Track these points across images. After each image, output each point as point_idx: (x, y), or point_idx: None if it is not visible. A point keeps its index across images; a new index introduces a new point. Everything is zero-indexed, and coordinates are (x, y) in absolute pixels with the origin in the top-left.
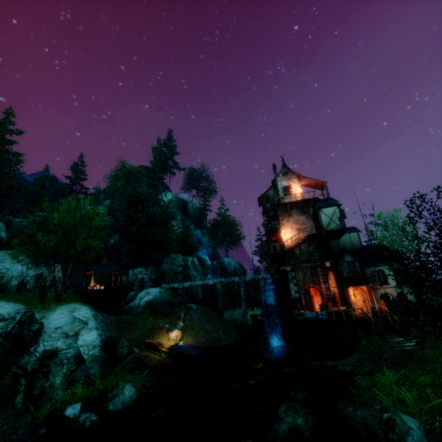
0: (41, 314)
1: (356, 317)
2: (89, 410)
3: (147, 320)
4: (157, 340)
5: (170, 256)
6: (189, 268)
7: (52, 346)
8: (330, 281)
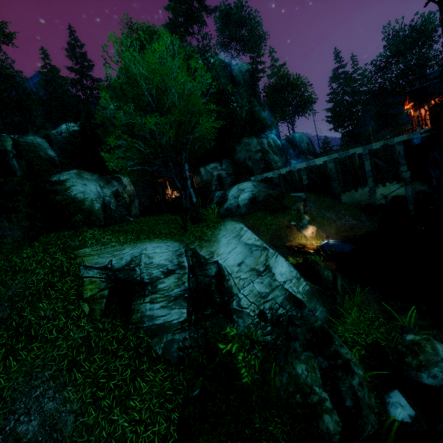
0: (206, 250)
1: None
2: (403, 393)
3: (265, 220)
4: (294, 241)
5: (242, 142)
6: (268, 153)
7: (252, 293)
8: None
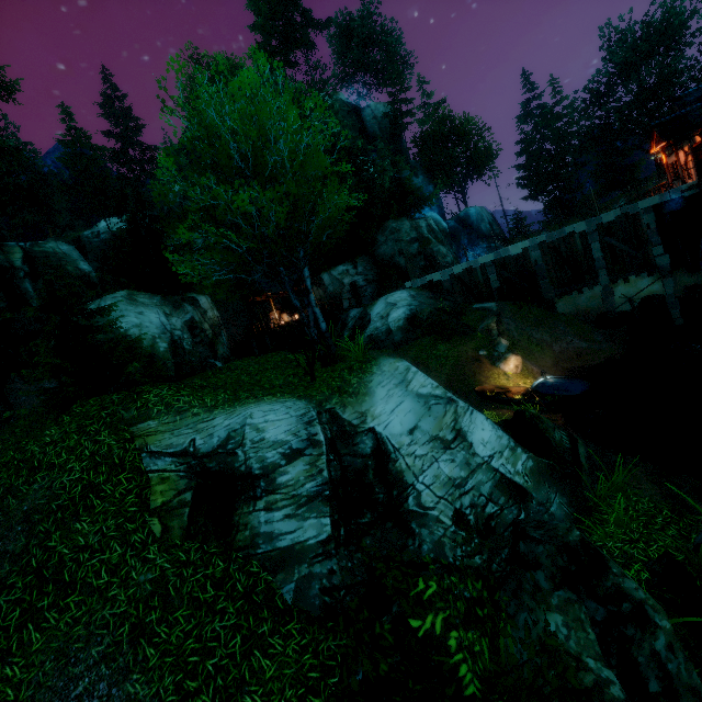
0: (352, 410)
1: None
2: None
3: (436, 351)
4: (488, 382)
5: (387, 228)
6: (428, 242)
7: (439, 480)
8: None
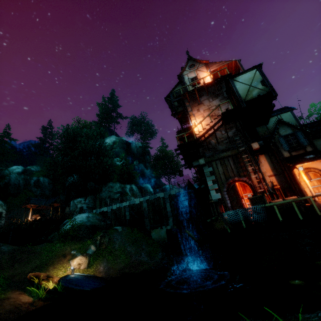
0: None
1: None
2: None
3: (53, 247)
4: (51, 271)
5: (107, 185)
6: (127, 195)
7: None
8: (263, 169)
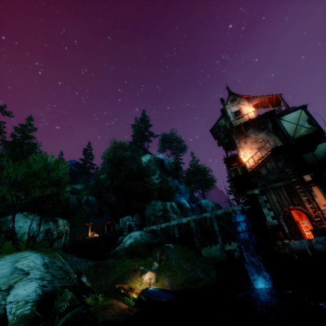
0: None
1: None
2: None
3: (124, 262)
4: (130, 284)
5: (150, 203)
6: (168, 212)
7: None
8: (317, 198)
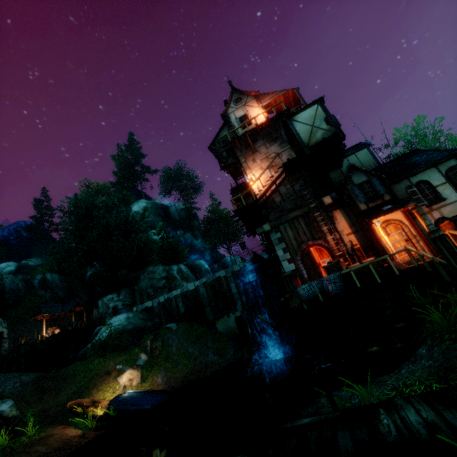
0: None
1: (401, 269)
2: None
3: (91, 364)
4: (95, 395)
5: (146, 270)
6: (175, 279)
7: None
8: (340, 227)
